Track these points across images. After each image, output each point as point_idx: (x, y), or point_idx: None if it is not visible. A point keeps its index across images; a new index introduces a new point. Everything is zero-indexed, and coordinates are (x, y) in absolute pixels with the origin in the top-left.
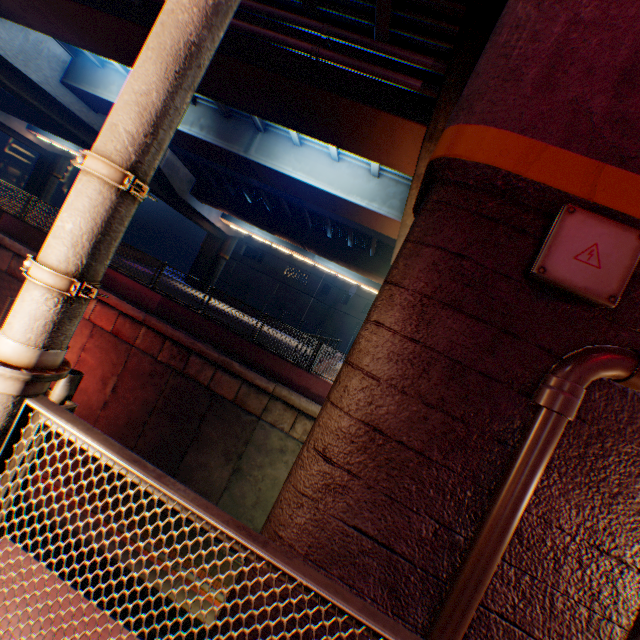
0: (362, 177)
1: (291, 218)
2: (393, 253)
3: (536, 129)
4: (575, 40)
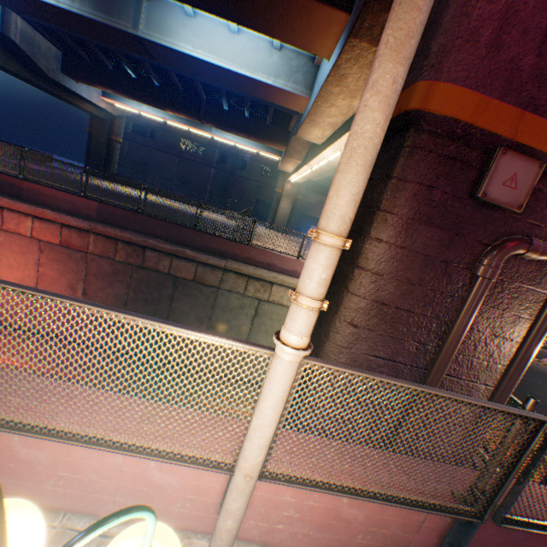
0: (264, 51)
1: (183, 92)
2: (300, 128)
3: (485, 86)
4: (518, 2)
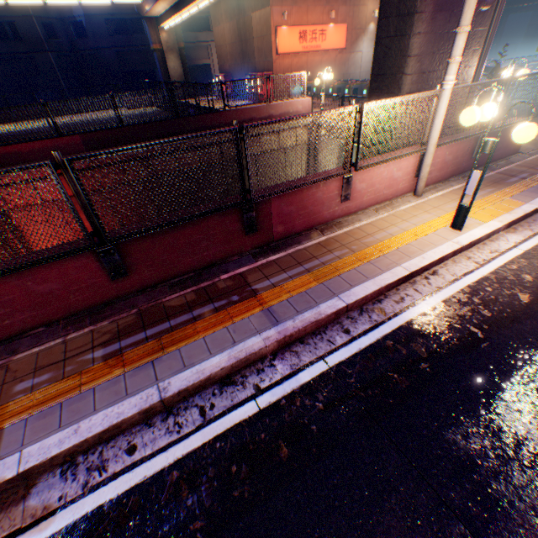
0: None
1: None
2: None
3: None
4: None
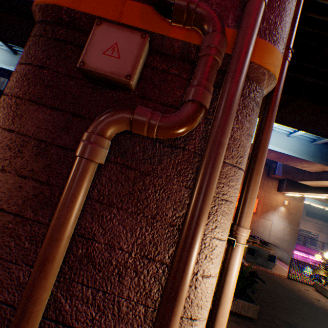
0: None
1: None
2: None
3: None
4: None
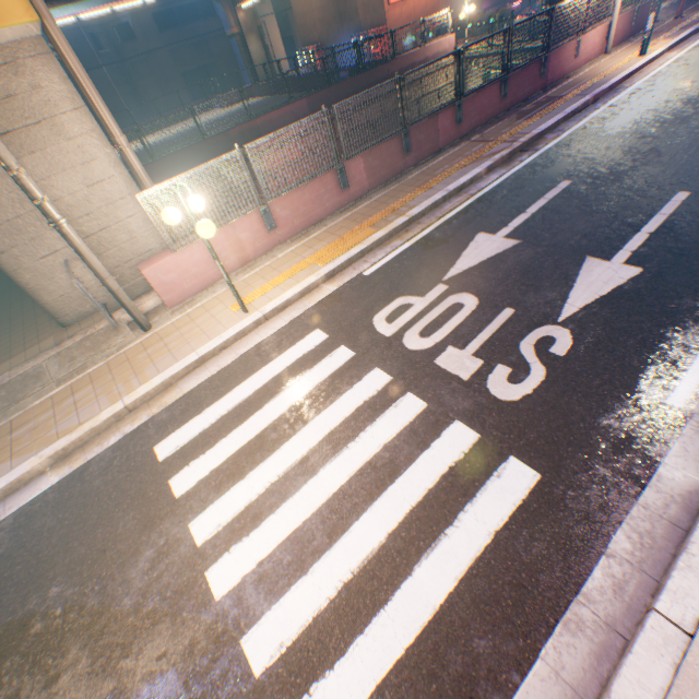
0: None
1: None
2: None
3: None
4: None
